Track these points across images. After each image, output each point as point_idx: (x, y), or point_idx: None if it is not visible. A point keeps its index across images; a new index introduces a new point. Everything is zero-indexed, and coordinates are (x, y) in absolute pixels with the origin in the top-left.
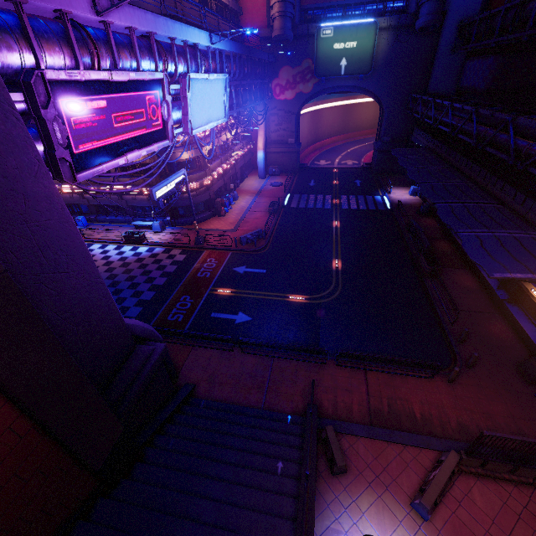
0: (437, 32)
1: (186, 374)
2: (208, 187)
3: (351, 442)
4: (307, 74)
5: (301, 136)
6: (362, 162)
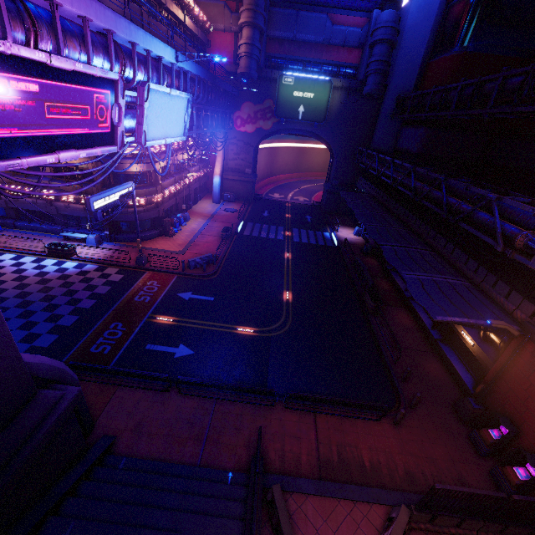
0: (380, 100)
1: (105, 423)
2: (158, 204)
3: (299, 502)
4: (268, 112)
5: (257, 169)
6: (312, 199)
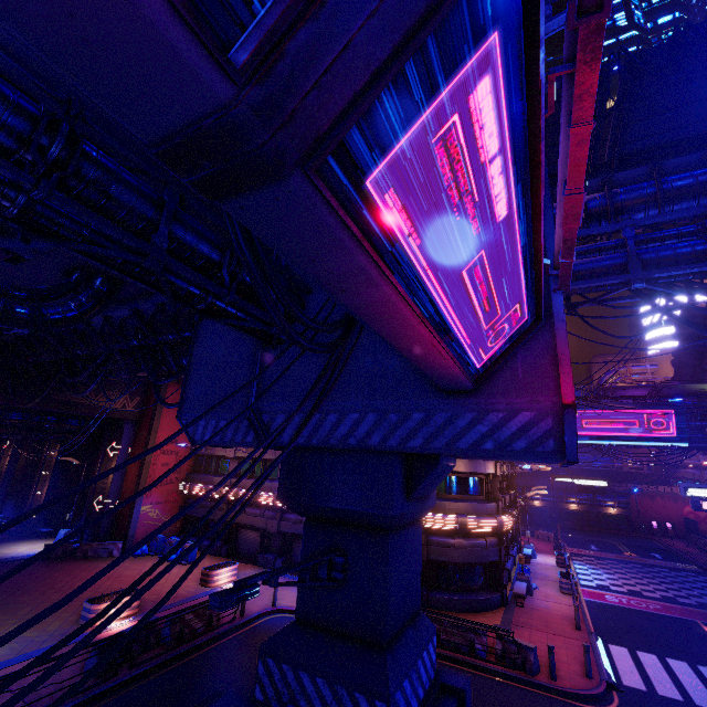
0: None
1: None
2: None
3: None
4: None
5: None
6: None
